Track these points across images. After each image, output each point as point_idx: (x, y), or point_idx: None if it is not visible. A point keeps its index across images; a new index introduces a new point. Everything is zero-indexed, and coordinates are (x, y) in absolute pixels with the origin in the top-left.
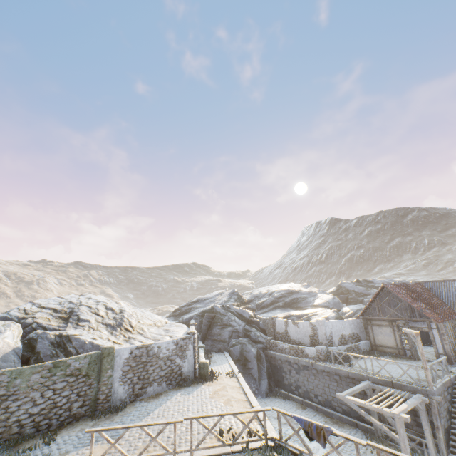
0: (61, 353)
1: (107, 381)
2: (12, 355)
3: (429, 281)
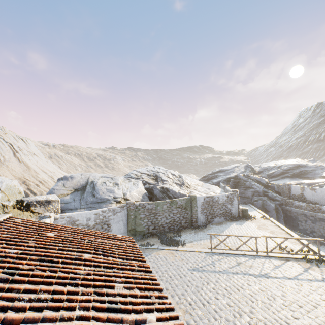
0: (166, 196)
1: (195, 212)
2: (145, 195)
3: None
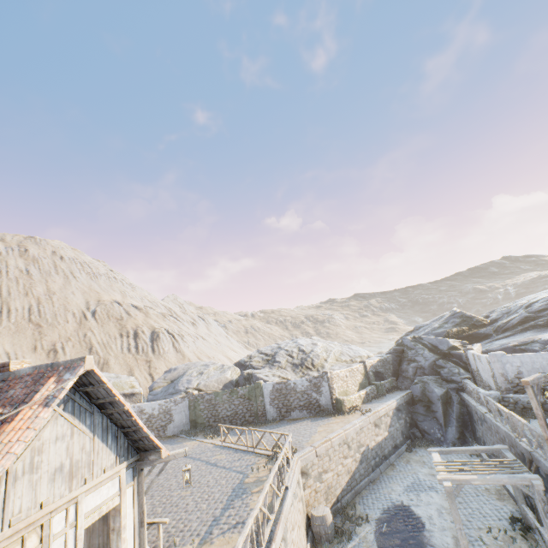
0: (248, 384)
1: (260, 404)
2: (229, 384)
3: None
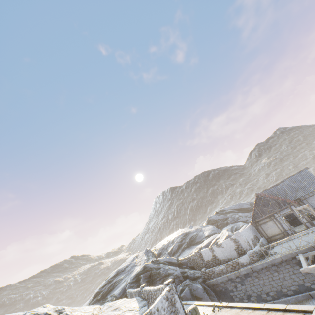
0: None
1: None
2: None
3: (265, 190)
